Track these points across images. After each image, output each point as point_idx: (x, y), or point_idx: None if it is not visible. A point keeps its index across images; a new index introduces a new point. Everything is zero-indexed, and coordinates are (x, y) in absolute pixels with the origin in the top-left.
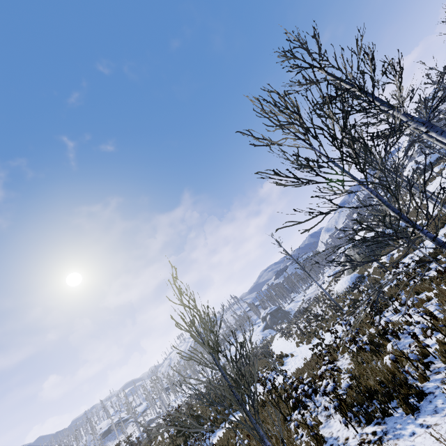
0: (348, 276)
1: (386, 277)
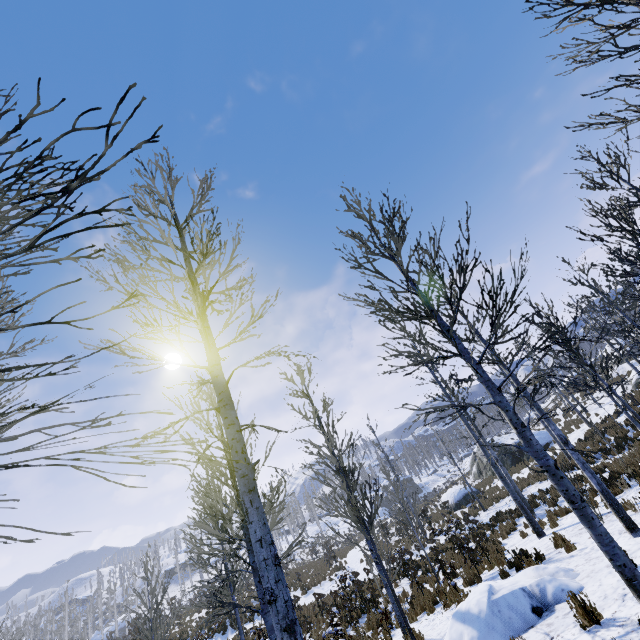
0: (459, 486)
1: (479, 514)
